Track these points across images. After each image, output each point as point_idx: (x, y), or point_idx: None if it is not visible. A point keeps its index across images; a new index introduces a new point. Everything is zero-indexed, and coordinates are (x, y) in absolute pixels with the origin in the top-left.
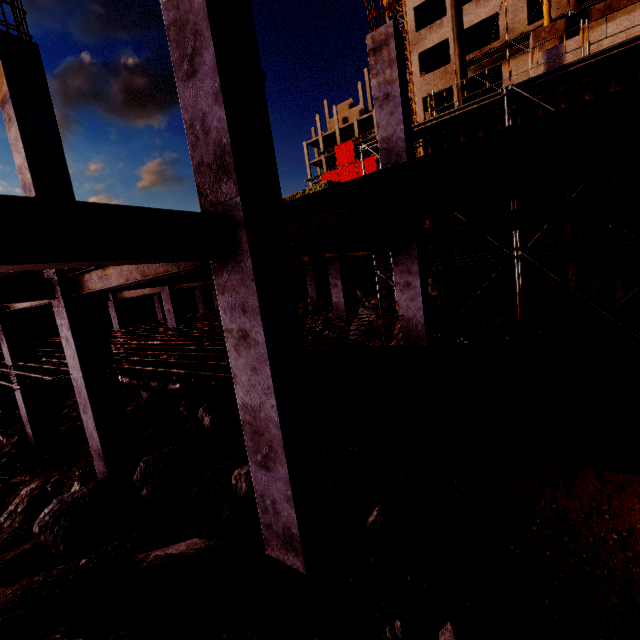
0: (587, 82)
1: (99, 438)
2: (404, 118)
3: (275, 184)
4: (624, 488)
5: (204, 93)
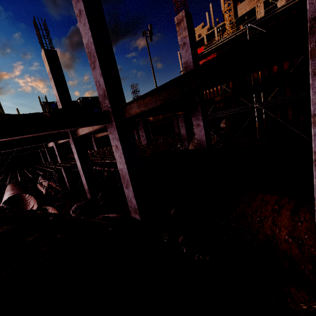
0: (295, 12)
1: (87, 185)
2: (192, 52)
3: (123, 98)
4: (268, 203)
5: (98, 74)
